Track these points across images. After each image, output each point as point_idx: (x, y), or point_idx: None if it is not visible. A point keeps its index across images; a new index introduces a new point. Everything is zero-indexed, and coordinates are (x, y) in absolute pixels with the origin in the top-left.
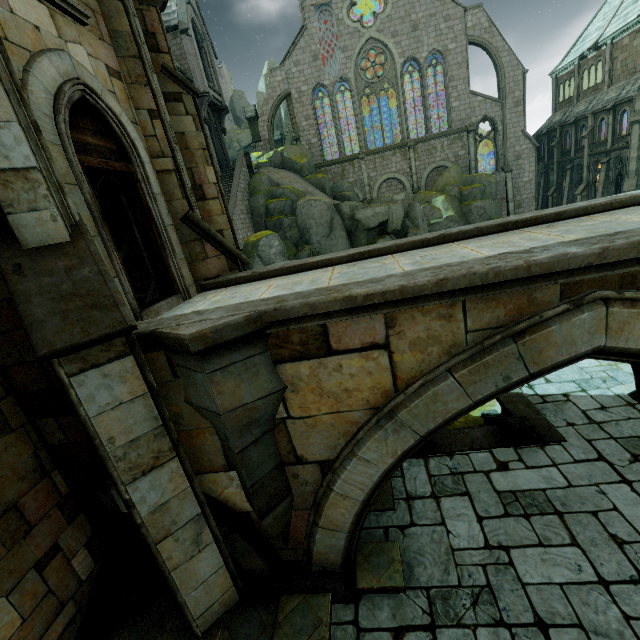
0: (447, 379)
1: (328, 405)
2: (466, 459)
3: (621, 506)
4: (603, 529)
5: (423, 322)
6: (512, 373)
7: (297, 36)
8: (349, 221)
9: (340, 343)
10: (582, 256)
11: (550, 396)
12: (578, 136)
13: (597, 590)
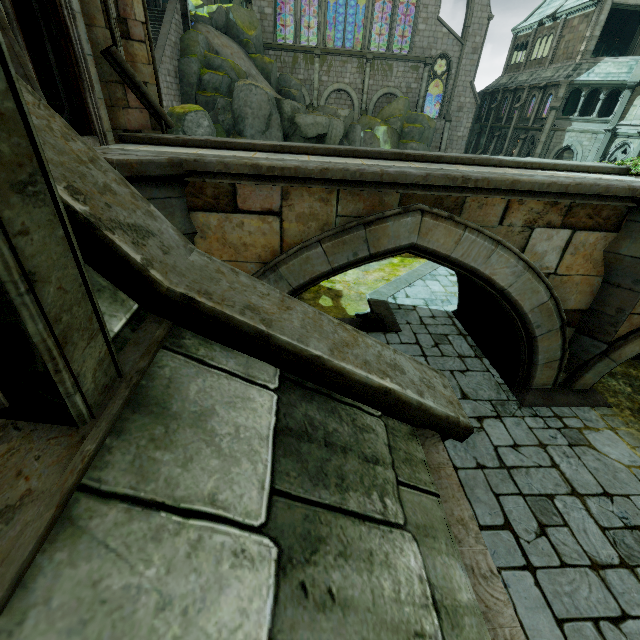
0: (317, 248)
1: (229, 254)
2: None
3: None
4: None
5: (308, 201)
6: (359, 251)
7: None
8: (288, 123)
9: (245, 204)
10: (414, 176)
11: (404, 306)
12: (513, 106)
13: None
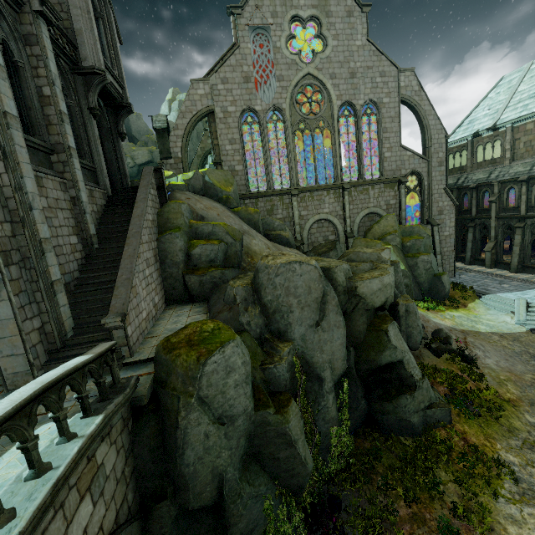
0: None
1: None
2: None
3: None
4: None
5: None
6: None
7: (227, 52)
8: (344, 296)
9: None
10: None
11: None
12: (480, 199)
13: None
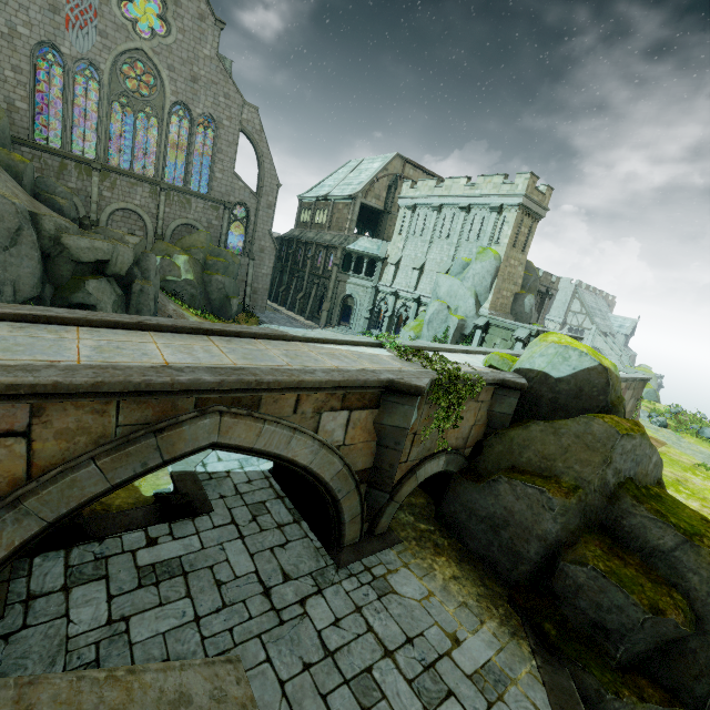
0: (89, 466)
1: None
2: (118, 541)
3: (232, 556)
4: (213, 577)
5: (75, 414)
6: (150, 460)
7: None
8: (50, 242)
9: None
10: (209, 383)
11: (217, 473)
12: (306, 255)
13: (191, 626)
